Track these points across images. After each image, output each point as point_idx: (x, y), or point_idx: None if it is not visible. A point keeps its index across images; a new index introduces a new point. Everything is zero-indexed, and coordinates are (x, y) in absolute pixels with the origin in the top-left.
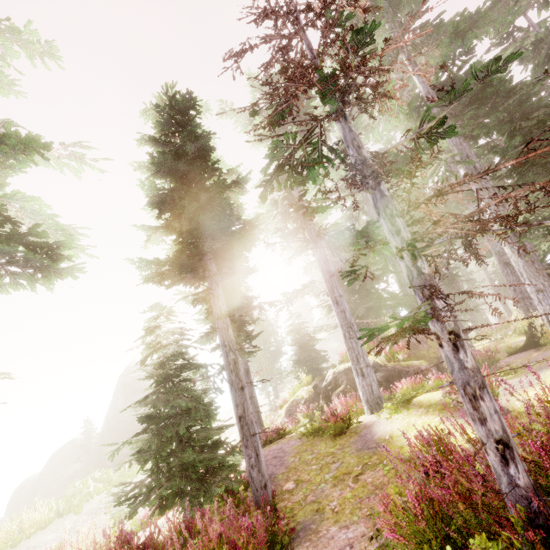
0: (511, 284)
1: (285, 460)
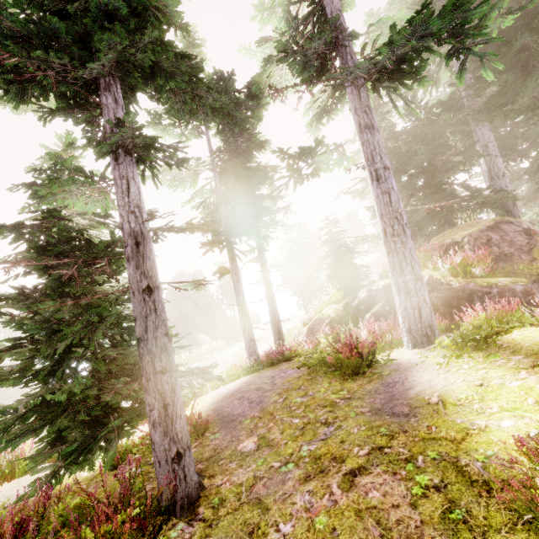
0: None
1: (267, 397)
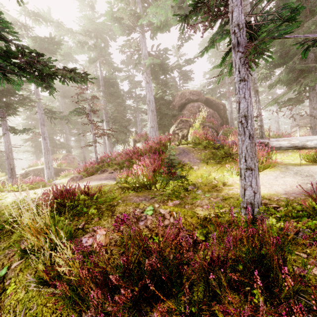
0: (103, 142)
1: None
